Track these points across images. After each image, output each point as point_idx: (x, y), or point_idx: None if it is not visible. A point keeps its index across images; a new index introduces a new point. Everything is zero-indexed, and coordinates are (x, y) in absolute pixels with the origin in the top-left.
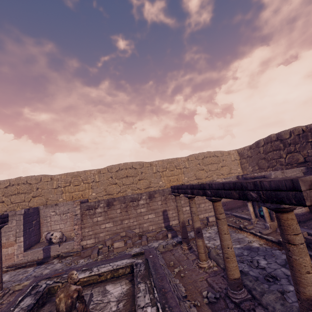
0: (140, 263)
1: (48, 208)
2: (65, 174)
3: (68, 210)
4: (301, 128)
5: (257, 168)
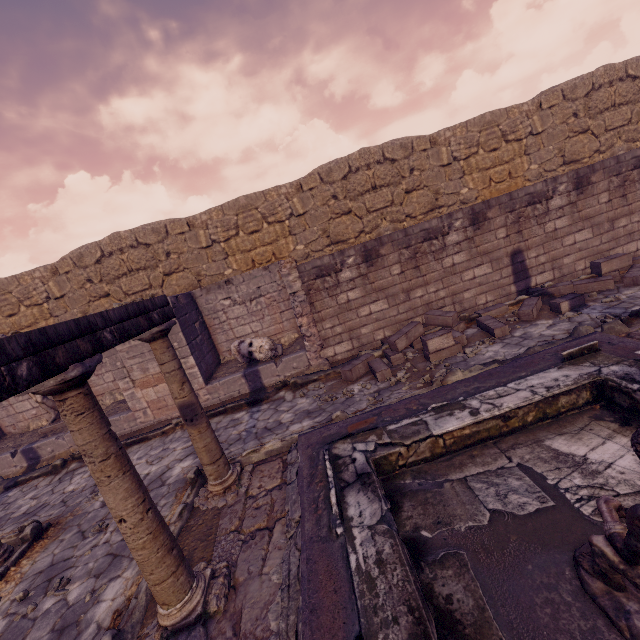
0: (637, 374)
1: (213, 293)
2: (217, 209)
3: (257, 290)
4: None
5: None
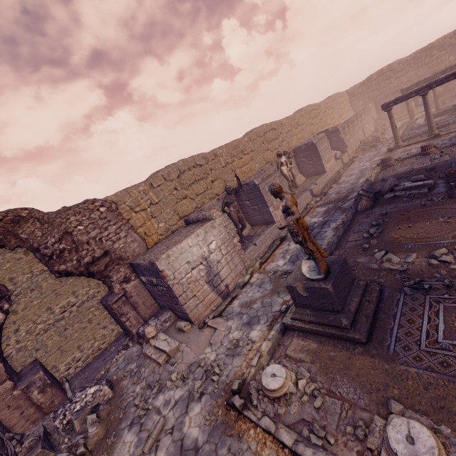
0: None
1: None
2: (287, 119)
3: None
4: (406, 58)
5: (368, 100)
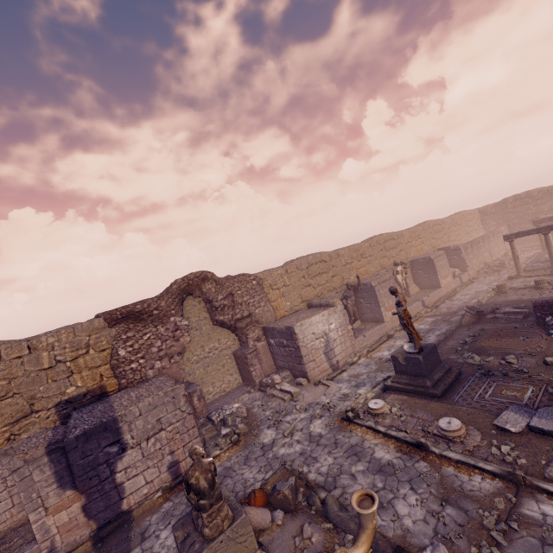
0: None
1: None
2: (408, 231)
3: None
4: (547, 188)
5: (502, 221)
